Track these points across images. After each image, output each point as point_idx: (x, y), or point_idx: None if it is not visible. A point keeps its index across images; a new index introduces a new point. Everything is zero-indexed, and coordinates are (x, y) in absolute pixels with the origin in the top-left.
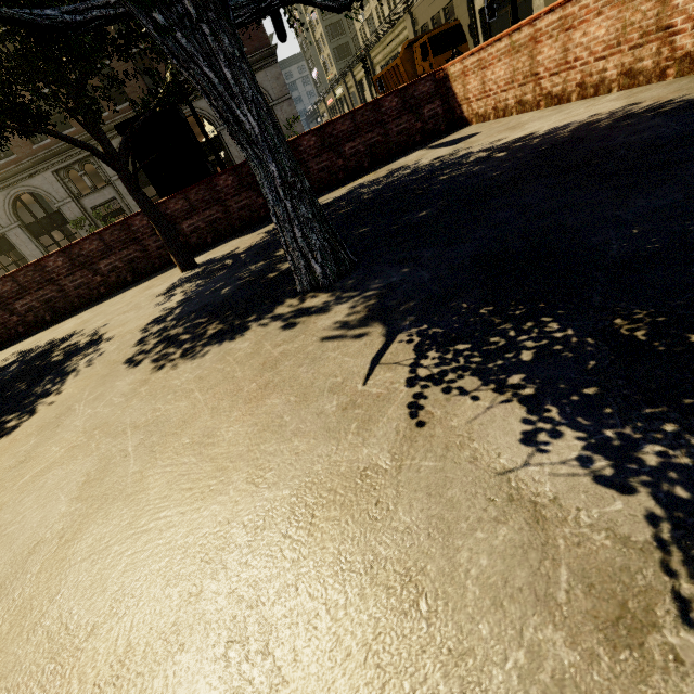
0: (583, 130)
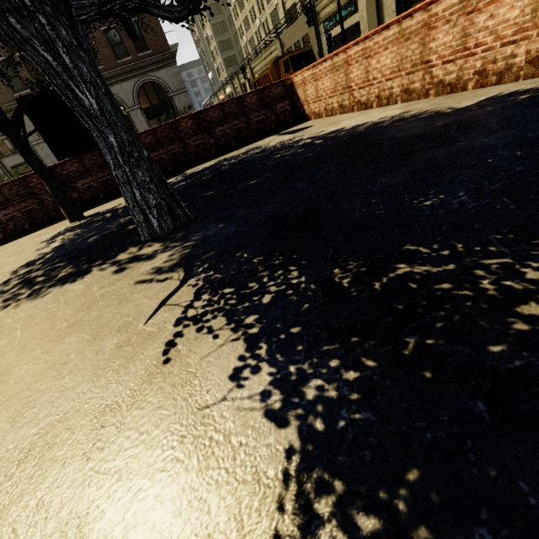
0: (372, 127)
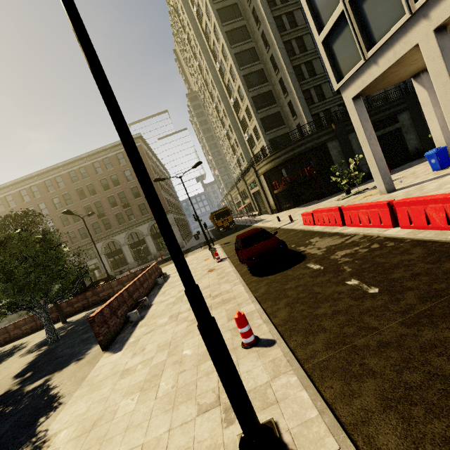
0: None
